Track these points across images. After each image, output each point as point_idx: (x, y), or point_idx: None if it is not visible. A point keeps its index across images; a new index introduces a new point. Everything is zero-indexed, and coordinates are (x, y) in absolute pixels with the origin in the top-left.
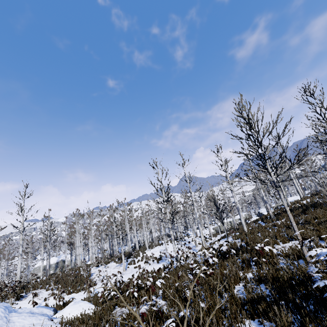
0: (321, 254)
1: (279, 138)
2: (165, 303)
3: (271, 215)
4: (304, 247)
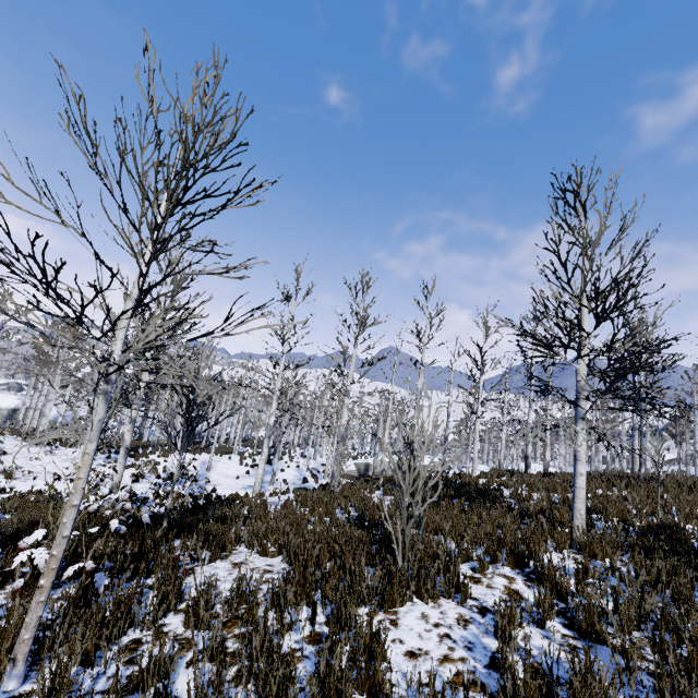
0: (180, 636)
1: (158, 207)
2: None
3: None
4: (35, 603)
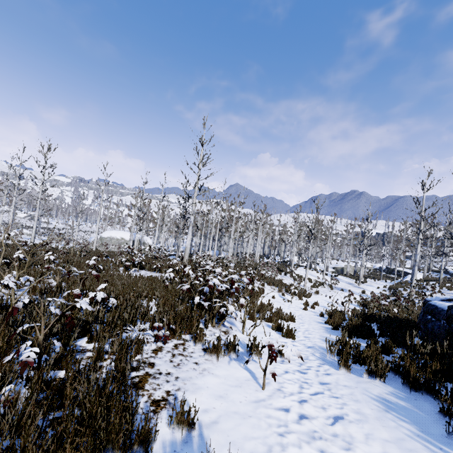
0: None
1: None
2: None
3: None
4: None
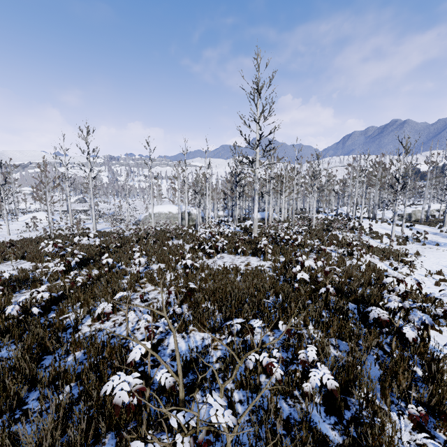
0: None
1: None
2: None
3: None
4: None
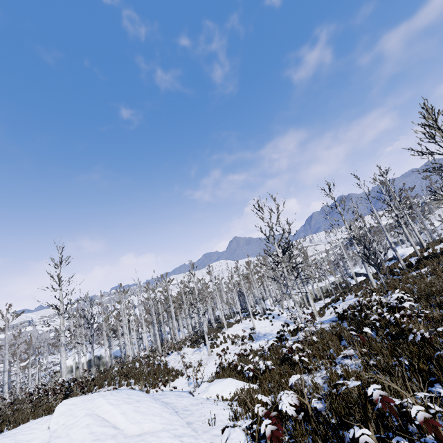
0: None
1: None
2: (364, 360)
3: (403, 266)
4: None
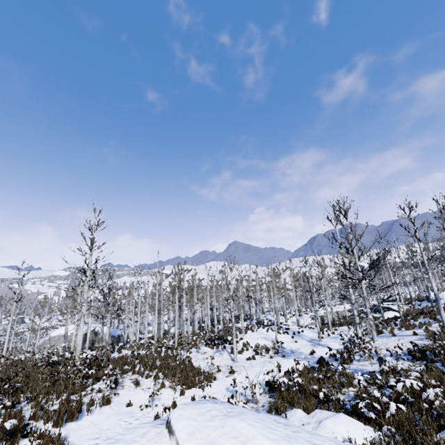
0: None
1: None
2: None
3: None
4: None
